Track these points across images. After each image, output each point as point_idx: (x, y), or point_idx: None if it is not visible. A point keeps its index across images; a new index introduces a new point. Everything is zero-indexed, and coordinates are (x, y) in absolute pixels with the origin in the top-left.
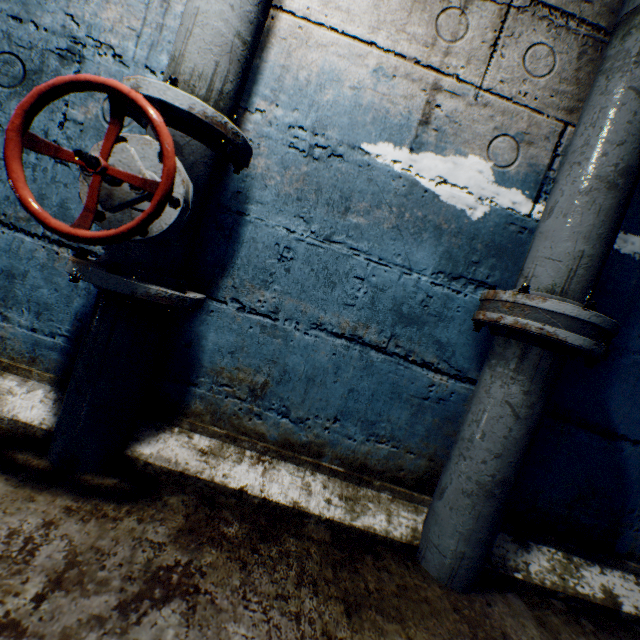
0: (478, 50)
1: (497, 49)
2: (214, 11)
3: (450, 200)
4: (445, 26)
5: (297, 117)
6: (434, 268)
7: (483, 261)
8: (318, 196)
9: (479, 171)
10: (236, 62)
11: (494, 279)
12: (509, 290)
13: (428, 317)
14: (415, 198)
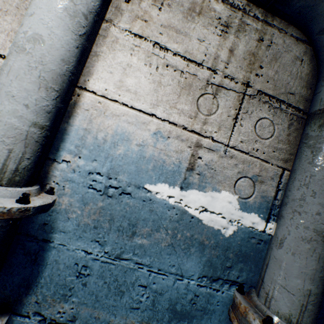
0: (225, 121)
1: (238, 120)
2: (8, 110)
3: (210, 222)
4: (203, 105)
5: (96, 165)
6: (199, 273)
7: (234, 265)
8: (111, 224)
9: (229, 201)
10: (33, 143)
11: (242, 278)
12: (254, 296)
13: (196, 311)
14: (185, 222)
